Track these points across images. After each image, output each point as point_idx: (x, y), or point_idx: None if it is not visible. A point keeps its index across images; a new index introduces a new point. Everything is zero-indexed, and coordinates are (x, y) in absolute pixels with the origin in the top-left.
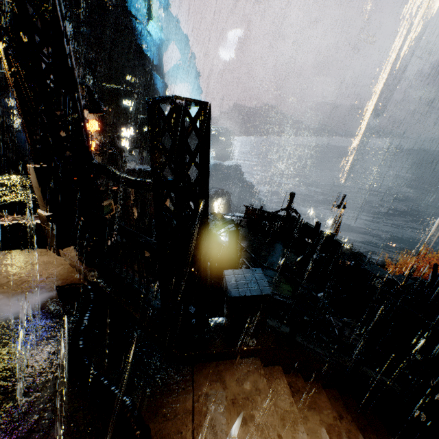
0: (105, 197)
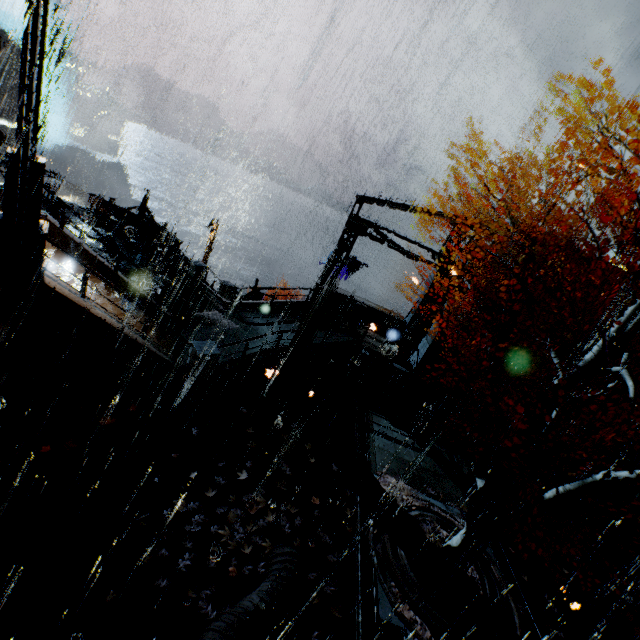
0: None
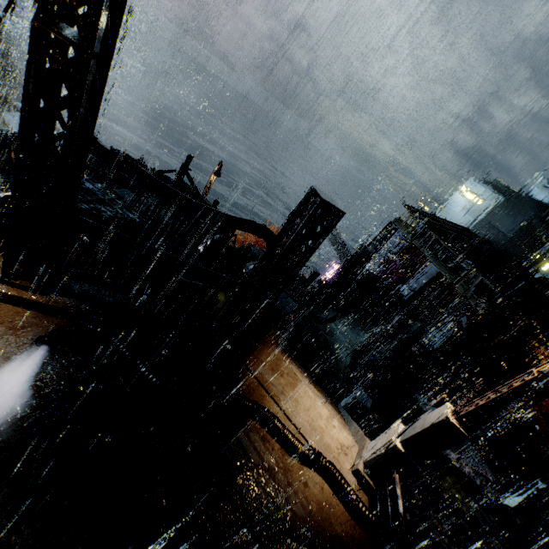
0: None
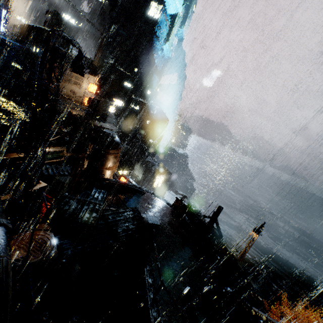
0: (66, 143)
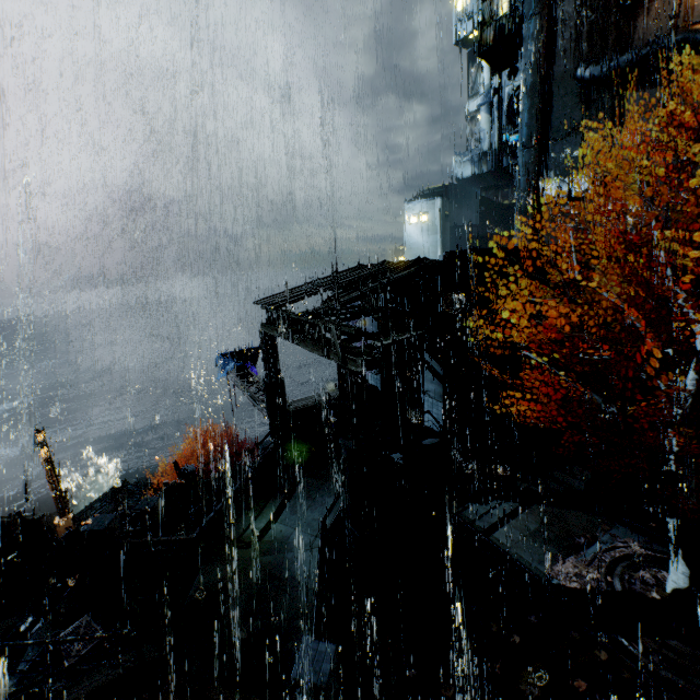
0: None
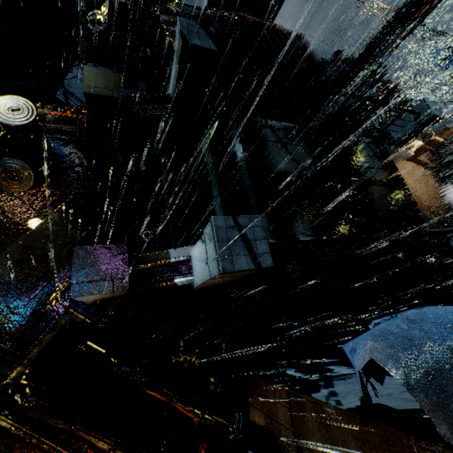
0: None
